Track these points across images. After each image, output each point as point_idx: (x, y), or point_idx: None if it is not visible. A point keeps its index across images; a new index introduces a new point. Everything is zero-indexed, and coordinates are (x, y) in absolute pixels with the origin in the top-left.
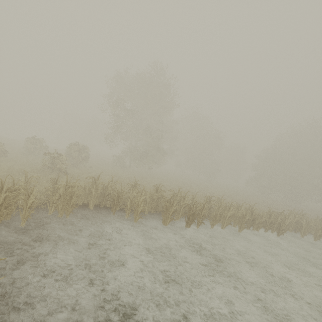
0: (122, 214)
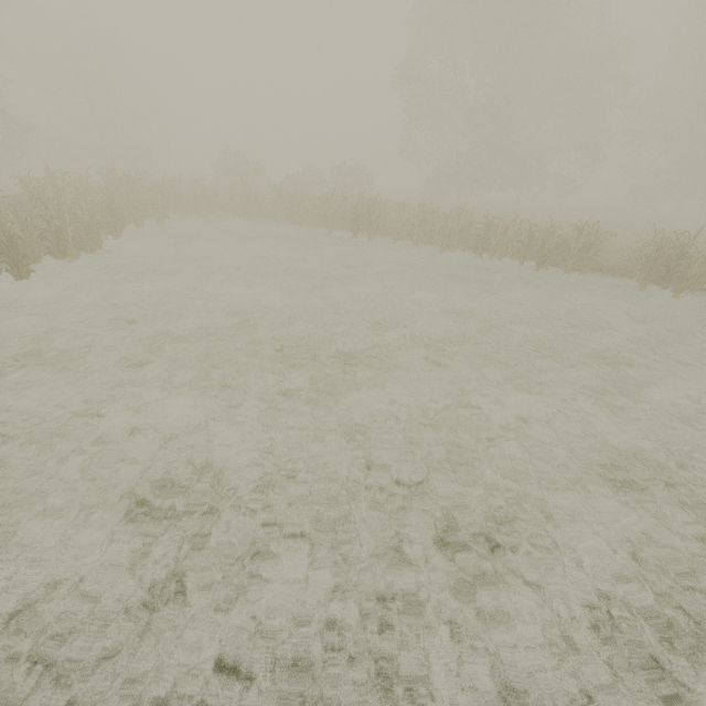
0: (302, 226)
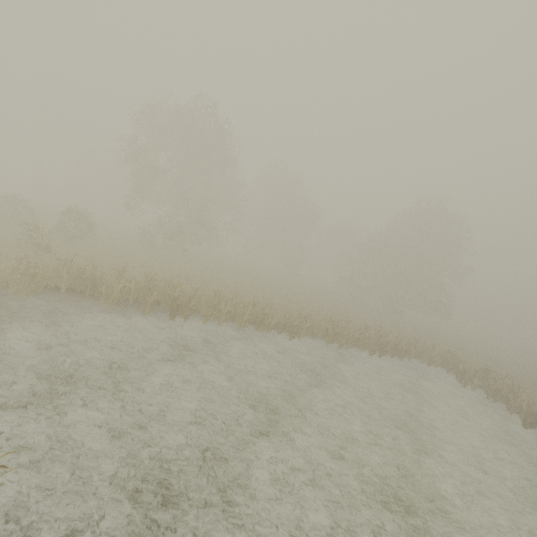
0: (99, 300)
